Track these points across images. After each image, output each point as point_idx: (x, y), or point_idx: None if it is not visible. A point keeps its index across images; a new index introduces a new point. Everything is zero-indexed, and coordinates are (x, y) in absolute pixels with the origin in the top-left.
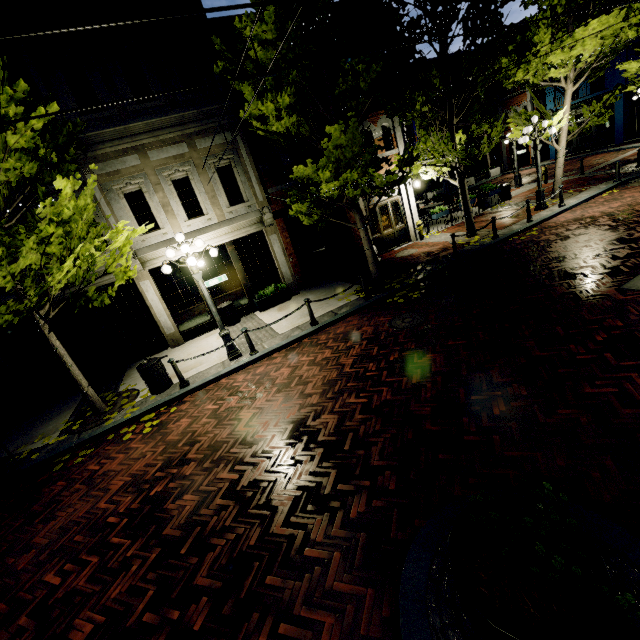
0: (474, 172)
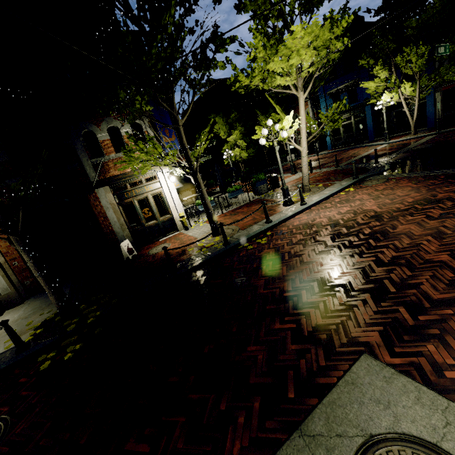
0: (280, 156)
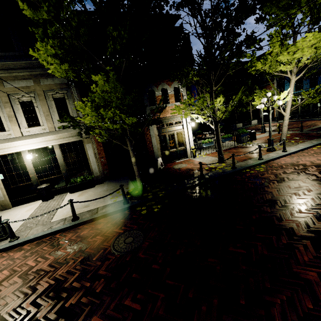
0: (244, 120)
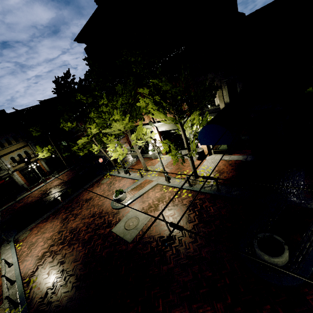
0: None
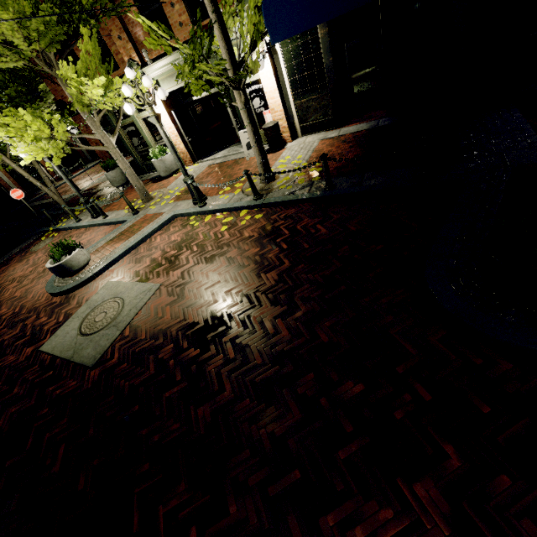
0: None
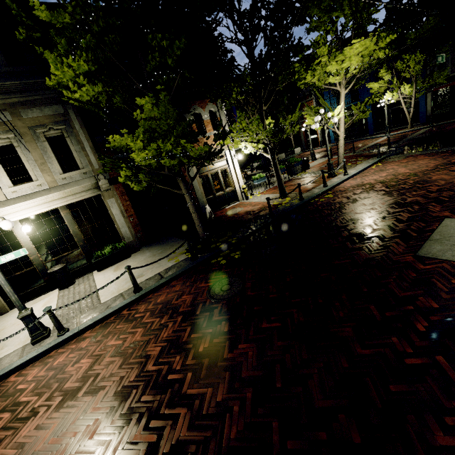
0: (284, 150)
